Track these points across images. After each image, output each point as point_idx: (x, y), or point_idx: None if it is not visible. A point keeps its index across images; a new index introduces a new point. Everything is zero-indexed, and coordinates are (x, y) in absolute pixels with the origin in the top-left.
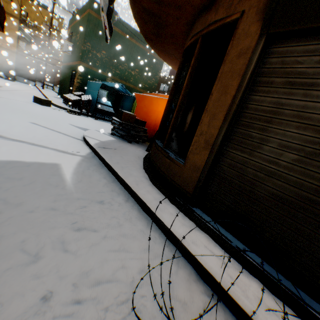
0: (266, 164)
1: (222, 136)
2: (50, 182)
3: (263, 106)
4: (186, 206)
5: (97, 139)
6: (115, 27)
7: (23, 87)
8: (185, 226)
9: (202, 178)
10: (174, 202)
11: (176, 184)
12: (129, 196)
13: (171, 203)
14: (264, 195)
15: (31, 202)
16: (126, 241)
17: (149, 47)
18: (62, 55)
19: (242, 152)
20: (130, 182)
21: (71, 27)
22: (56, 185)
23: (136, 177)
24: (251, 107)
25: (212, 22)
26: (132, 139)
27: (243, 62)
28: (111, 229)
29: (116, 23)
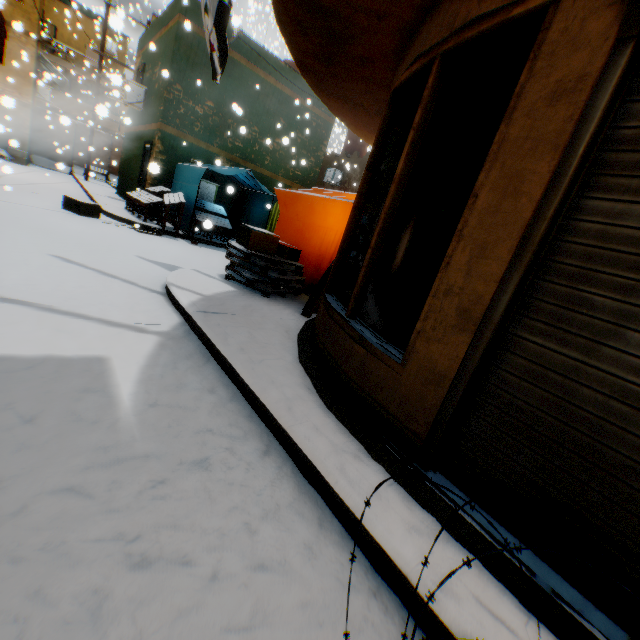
0: (636, 382)
1: (507, 301)
2: (79, 413)
3: (625, 227)
4: (409, 466)
5: (196, 291)
6: (233, 51)
7: (46, 177)
8: (415, 530)
9: (453, 403)
10: (381, 456)
11: (383, 409)
12: (271, 439)
13: (372, 458)
14: (632, 464)
15: (23, 479)
16: (270, 590)
17: (303, 92)
18: (126, 112)
19: (561, 343)
20: (272, 403)
21: (143, 53)
22: (93, 419)
23: (286, 388)
24: (586, 230)
25: (472, 20)
26: (271, 288)
27: (567, 114)
28: (230, 550)
29: (236, 44)
